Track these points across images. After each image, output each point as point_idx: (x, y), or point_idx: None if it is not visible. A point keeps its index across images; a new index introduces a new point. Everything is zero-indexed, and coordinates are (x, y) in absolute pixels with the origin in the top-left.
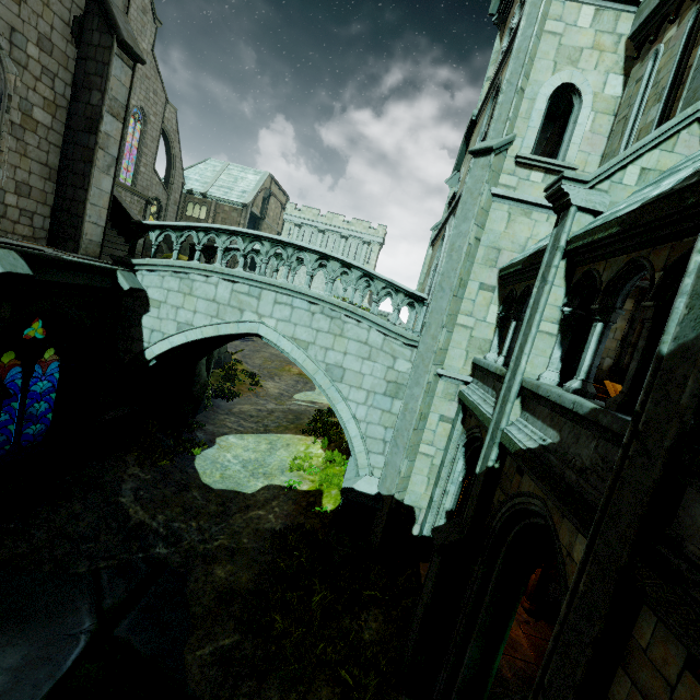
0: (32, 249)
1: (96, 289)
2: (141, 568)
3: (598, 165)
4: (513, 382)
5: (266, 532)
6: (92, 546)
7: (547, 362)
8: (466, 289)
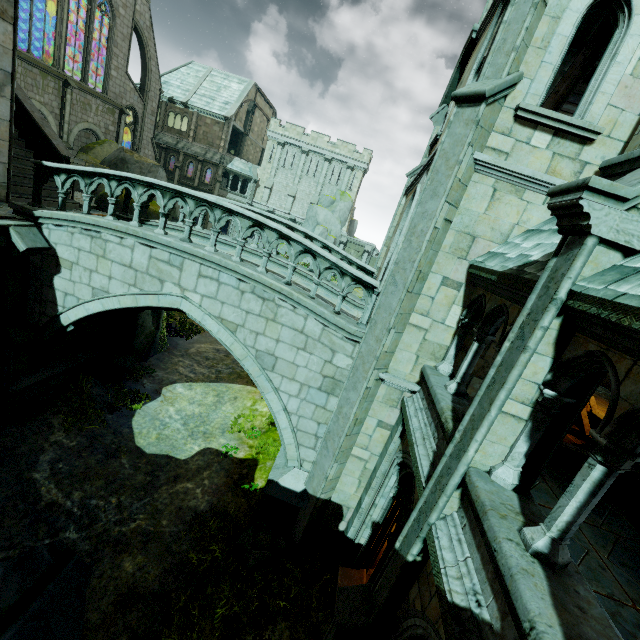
0: None
1: None
2: (44, 558)
3: (632, 129)
4: (454, 470)
5: (189, 511)
6: None
7: (506, 452)
8: (425, 283)
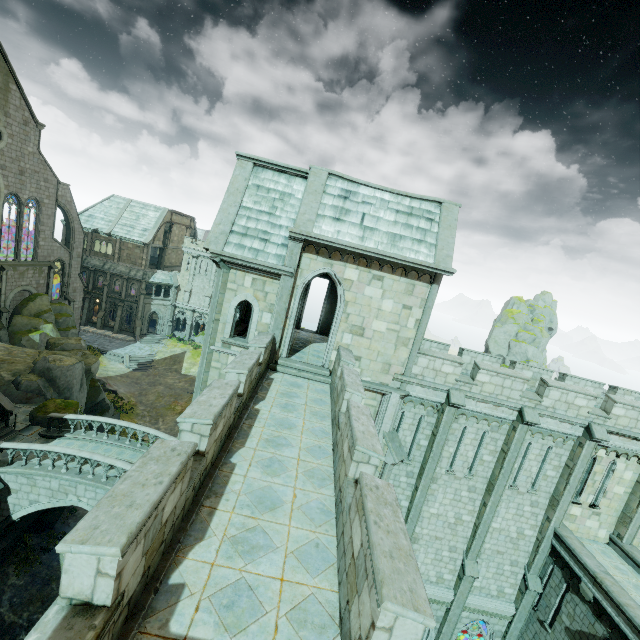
0: None
1: None
2: None
3: None
4: None
5: None
6: None
7: None
8: None
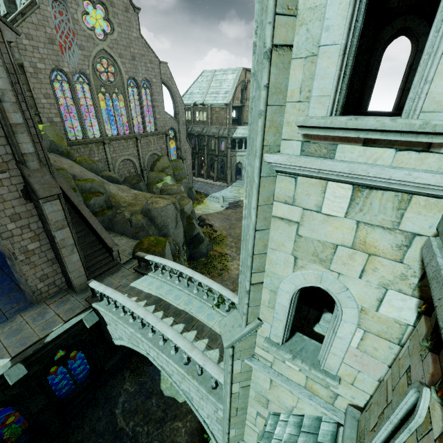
0: (33, 345)
1: (76, 330)
2: None
3: (375, 388)
4: None
5: None
6: (101, 441)
7: None
8: (247, 408)
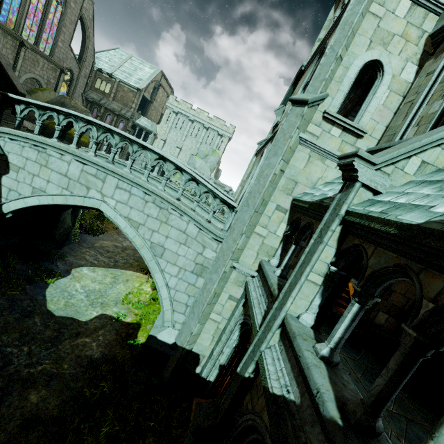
0: None
1: None
2: None
3: (382, 133)
4: (278, 316)
5: (85, 359)
6: None
7: (308, 305)
8: (266, 207)
